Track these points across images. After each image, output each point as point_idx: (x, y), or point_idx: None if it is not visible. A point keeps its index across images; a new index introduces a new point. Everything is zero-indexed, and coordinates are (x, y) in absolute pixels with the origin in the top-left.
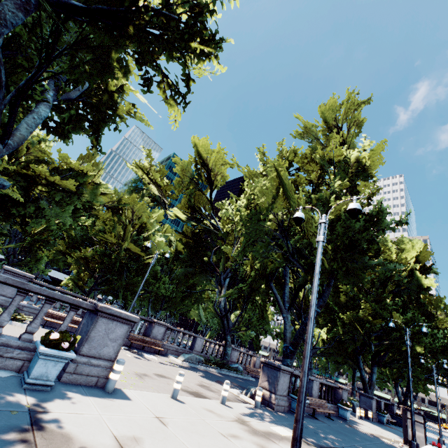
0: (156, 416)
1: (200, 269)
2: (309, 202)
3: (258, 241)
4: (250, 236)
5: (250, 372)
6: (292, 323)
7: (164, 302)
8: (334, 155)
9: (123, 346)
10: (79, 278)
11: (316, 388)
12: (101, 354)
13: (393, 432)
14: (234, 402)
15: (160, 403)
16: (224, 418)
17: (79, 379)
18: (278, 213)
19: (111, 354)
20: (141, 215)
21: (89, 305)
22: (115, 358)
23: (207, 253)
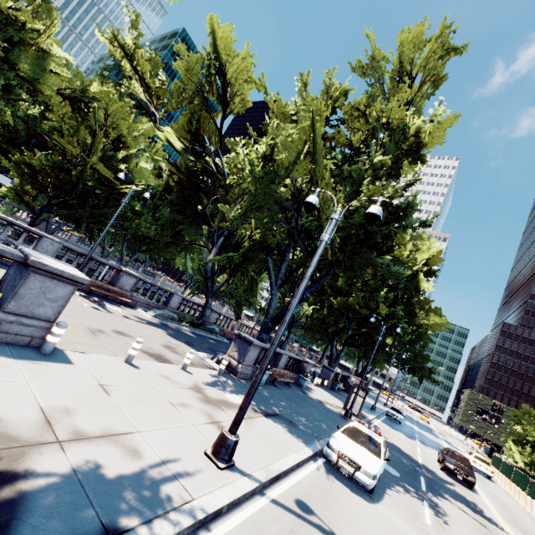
0: (100, 384)
1: (191, 218)
2: (338, 175)
3: (264, 207)
4: (257, 199)
5: (226, 334)
6: (283, 295)
7: (143, 244)
8: (391, 118)
9: (80, 291)
10: (23, 192)
11: (284, 361)
12: (35, 314)
13: (338, 398)
14: (197, 366)
15: (109, 368)
16: (179, 385)
17: (5, 337)
18: (298, 179)
19: (50, 315)
20: (119, 122)
21: (15, 255)
22: (55, 319)
23: (203, 201)
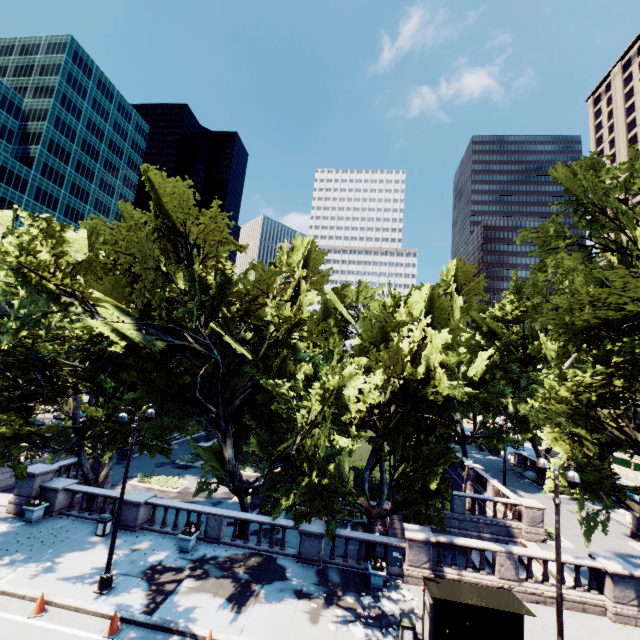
0: None
1: None
2: None
3: None
4: None
5: None
6: None
7: None
8: None
9: None
10: None
11: None
12: None
13: None
14: None
15: None
16: None
17: None
18: None
19: None
20: None
21: None
22: None
23: None
